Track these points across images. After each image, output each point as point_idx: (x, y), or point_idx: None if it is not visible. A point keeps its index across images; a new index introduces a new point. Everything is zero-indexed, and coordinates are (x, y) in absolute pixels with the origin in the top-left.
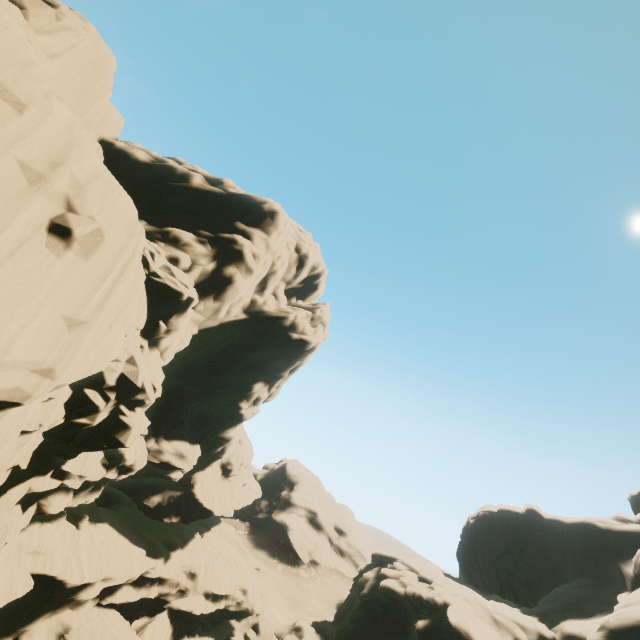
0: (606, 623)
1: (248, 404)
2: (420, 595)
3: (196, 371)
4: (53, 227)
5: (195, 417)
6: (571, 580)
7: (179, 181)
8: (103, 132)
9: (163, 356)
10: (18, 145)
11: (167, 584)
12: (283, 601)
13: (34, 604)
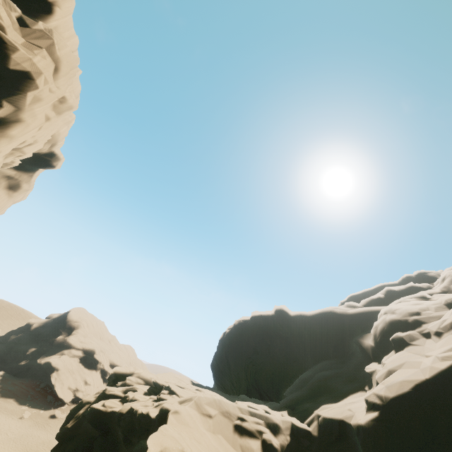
0: (377, 400)
1: None
2: (135, 415)
3: None
4: None
5: None
6: (310, 367)
7: None
8: None
9: None
10: None
11: None
12: None
13: None
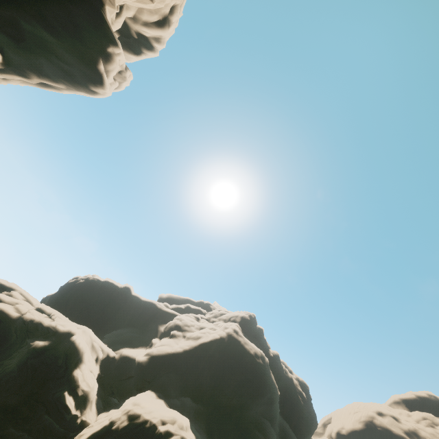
0: (151, 352)
1: None
2: (40, 322)
3: None
4: None
5: None
6: (123, 327)
7: None
8: None
9: None
10: None
11: None
12: None
13: None
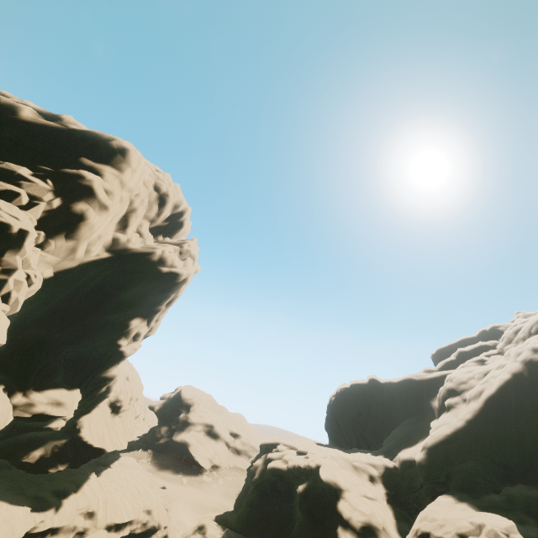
0: (425, 444)
1: (128, 341)
2: (299, 466)
3: (62, 316)
4: None
5: (70, 363)
6: (402, 422)
7: (3, 113)
8: None
9: (7, 301)
10: None
11: (62, 532)
12: (190, 508)
13: None
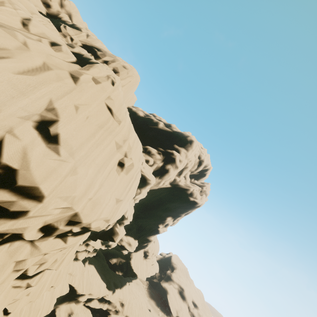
0: None
1: (162, 226)
2: None
3: (143, 206)
4: (119, 163)
5: (138, 226)
6: None
7: (154, 125)
8: (129, 104)
9: (134, 201)
10: (116, 136)
11: (111, 305)
12: None
13: (64, 296)
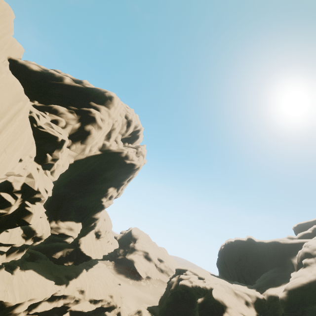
0: (286, 287)
1: (106, 199)
2: (199, 286)
3: (76, 183)
4: None
5: (78, 208)
6: (270, 269)
7: (57, 81)
8: (10, 54)
9: (53, 174)
10: None
11: (68, 298)
12: (133, 299)
13: None
